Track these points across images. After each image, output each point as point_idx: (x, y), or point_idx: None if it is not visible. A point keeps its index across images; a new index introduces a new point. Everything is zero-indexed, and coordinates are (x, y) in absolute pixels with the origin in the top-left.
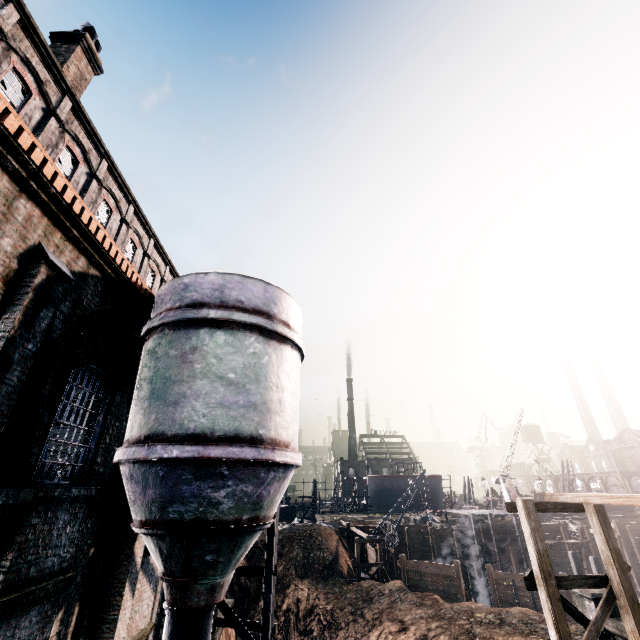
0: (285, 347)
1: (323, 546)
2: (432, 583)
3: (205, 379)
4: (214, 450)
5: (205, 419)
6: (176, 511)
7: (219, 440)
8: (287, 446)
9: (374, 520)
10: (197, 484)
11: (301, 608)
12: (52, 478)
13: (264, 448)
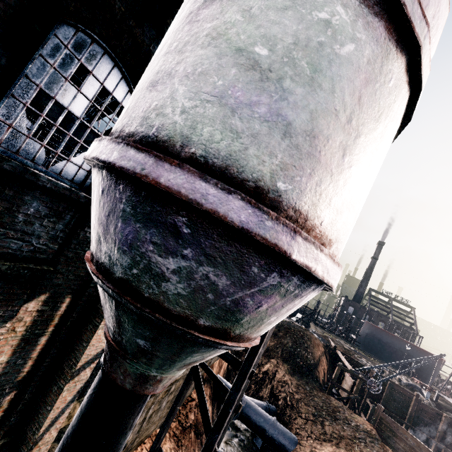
0: (395, 55)
1: (309, 350)
2: (403, 450)
3: (209, 48)
4: (170, 173)
5: (182, 117)
6: (107, 255)
7: (190, 162)
8: (323, 244)
9: (358, 356)
10: (135, 227)
11: (275, 380)
12: (36, 160)
13: (274, 218)
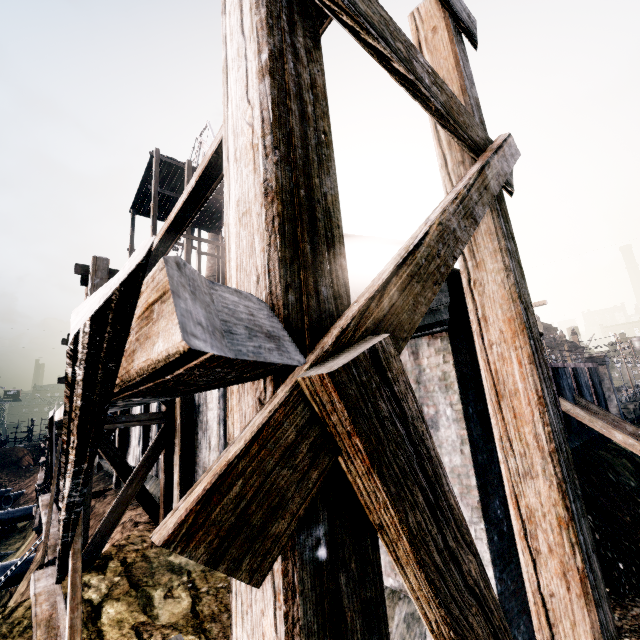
0: None
1: (13, 455)
2: None
3: None
4: None
5: None
6: None
7: None
8: None
9: None
10: None
11: None
12: None
13: None
